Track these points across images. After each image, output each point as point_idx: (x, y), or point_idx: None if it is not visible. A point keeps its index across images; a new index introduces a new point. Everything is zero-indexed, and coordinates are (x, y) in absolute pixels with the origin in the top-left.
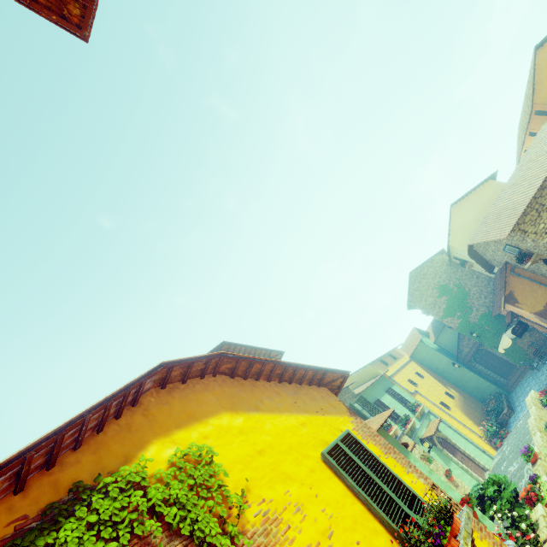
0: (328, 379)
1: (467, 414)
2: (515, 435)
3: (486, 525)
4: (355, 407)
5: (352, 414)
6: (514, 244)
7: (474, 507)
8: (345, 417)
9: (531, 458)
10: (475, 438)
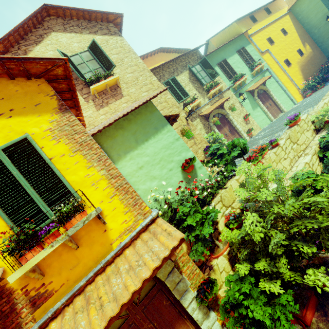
0: (40, 70)
1: (303, 70)
2: (323, 91)
3: (199, 172)
4: (192, 69)
5: (61, 110)
6: None
7: (199, 161)
8: (46, 116)
9: (290, 124)
10: (293, 90)
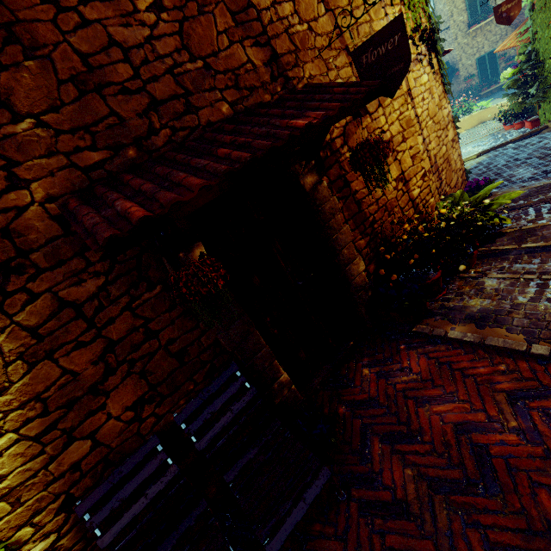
0: None
1: None
2: None
3: None
4: None
5: None
6: (436, 1)
7: None
8: None
9: None
10: None
